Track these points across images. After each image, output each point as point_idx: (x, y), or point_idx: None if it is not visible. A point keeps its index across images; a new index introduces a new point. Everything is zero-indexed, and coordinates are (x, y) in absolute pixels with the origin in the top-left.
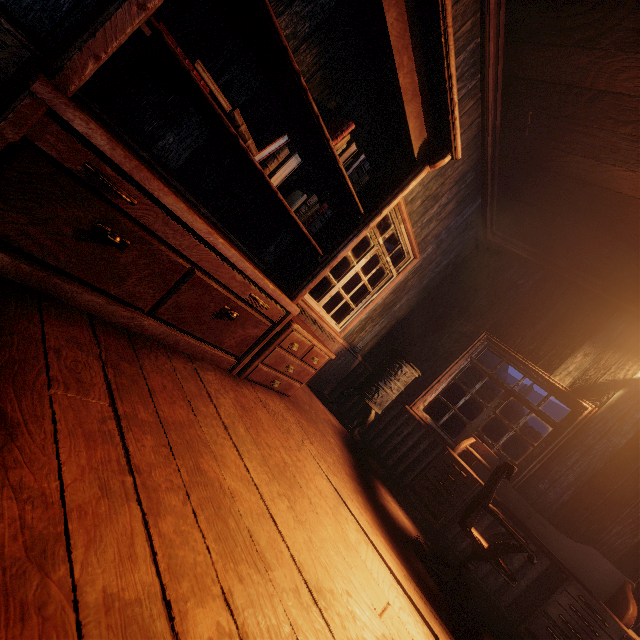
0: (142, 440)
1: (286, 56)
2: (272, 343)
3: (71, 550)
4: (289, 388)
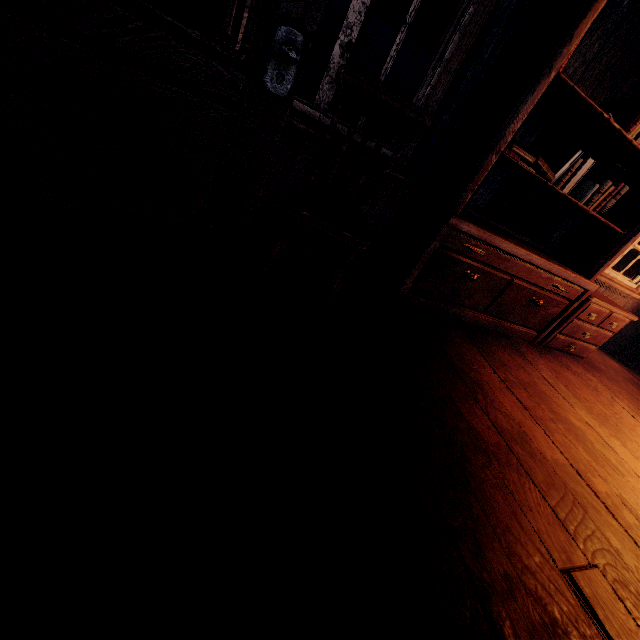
0: (520, 393)
1: (589, 109)
2: (569, 317)
3: (531, 438)
4: (583, 351)
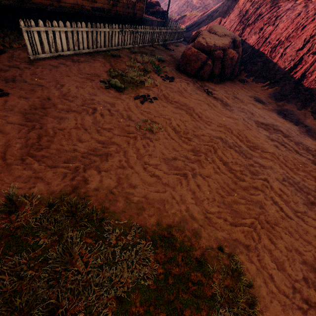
0: None
1: None
2: None
3: None
4: None
